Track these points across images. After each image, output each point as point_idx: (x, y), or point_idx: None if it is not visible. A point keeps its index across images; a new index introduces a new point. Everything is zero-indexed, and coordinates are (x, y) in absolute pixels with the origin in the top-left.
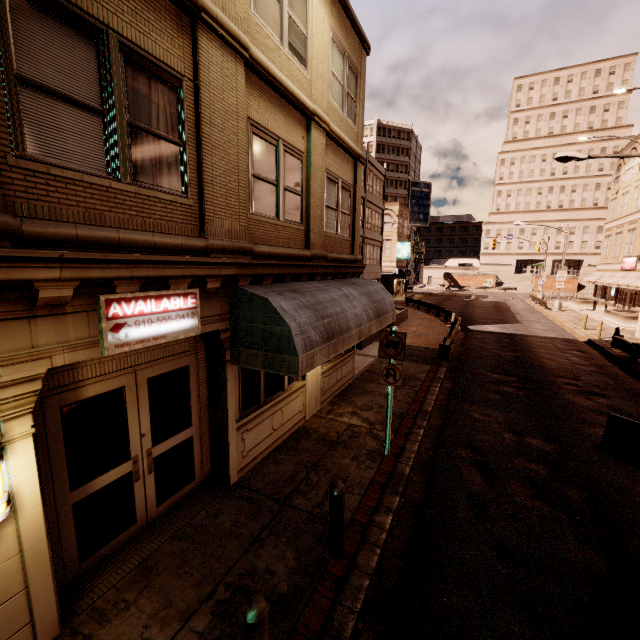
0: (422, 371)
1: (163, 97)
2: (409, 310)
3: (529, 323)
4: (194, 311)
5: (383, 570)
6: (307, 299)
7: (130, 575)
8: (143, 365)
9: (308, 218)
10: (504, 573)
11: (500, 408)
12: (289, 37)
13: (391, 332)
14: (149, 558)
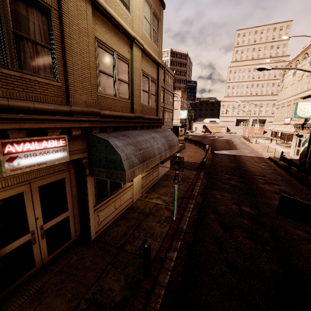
0: (192, 174)
1: (37, 18)
2: (186, 144)
3: (242, 149)
4: (64, 148)
5: (172, 283)
6: (131, 140)
7: (30, 298)
8: (35, 179)
9: (132, 96)
10: (233, 280)
11: (229, 192)
12: None
13: (176, 157)
14: (42, 287)
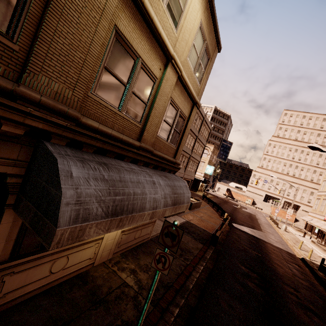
0: (196, 248)
1: None
2: (203, 202)
3: (267, 233)
4: None
5: None
6: (110, 174)
7: None
8: None
9: (146, 121)
10: None
11: (242, 302)
12: (169, 0)
13: (173, 224)
14: None
